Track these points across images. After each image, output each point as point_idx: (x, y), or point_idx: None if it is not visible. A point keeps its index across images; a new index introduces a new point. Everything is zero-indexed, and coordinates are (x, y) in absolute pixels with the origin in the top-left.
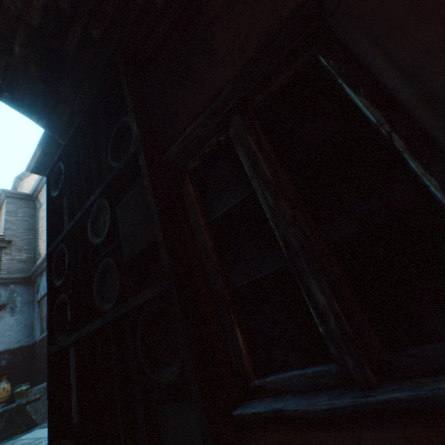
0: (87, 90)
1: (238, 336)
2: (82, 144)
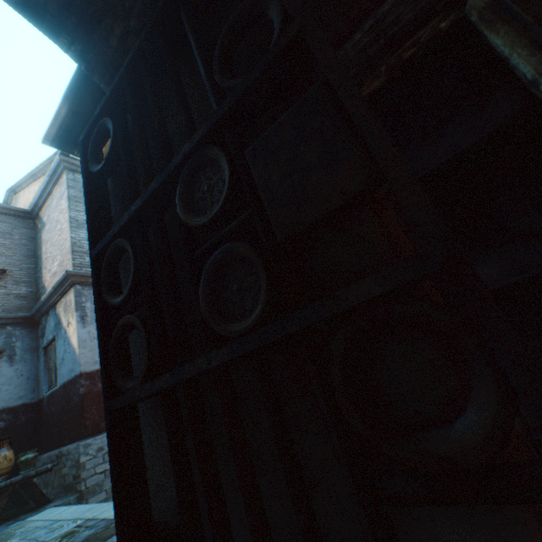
0: None
1: None
2: (147, 78)
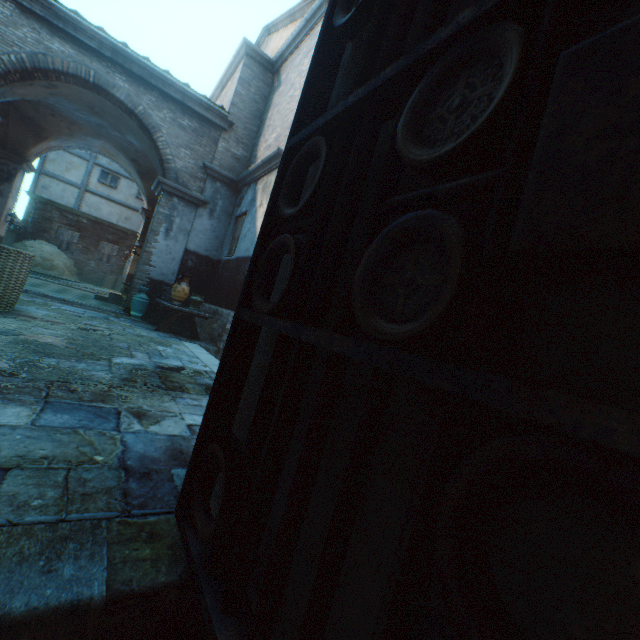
0: None
1: None
2: None
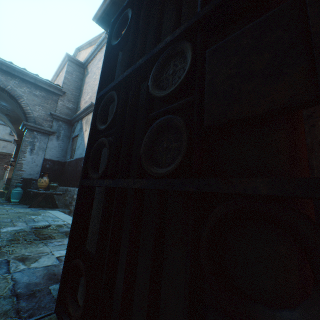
0: None
1: None
2: None
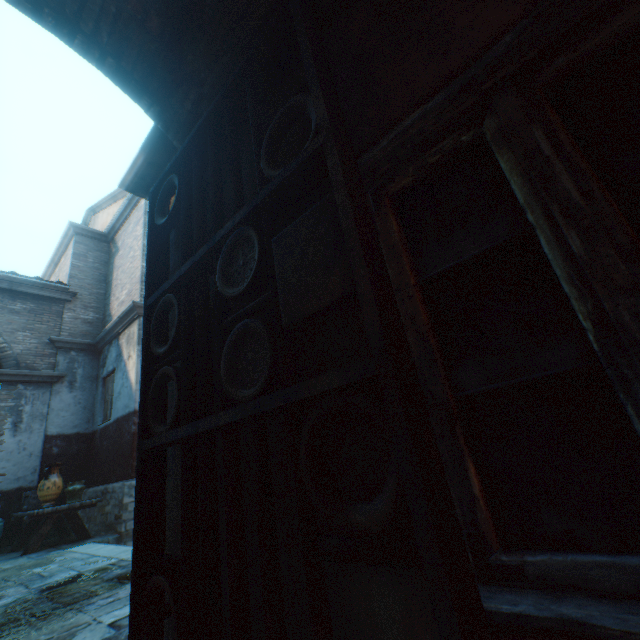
0: (228, 60)
1: (470, 474)
2: (212, 145)
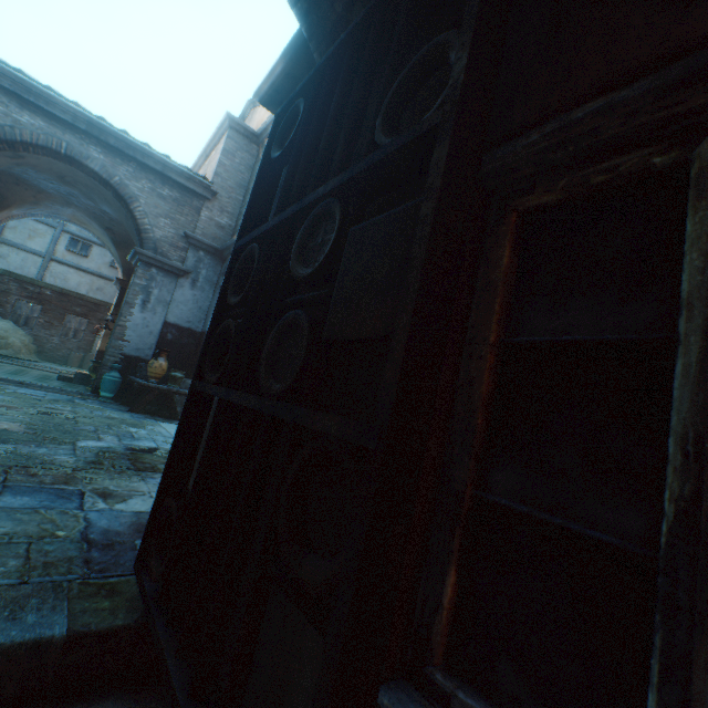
0: None
1: (447, 581)
2: (345, 73)
